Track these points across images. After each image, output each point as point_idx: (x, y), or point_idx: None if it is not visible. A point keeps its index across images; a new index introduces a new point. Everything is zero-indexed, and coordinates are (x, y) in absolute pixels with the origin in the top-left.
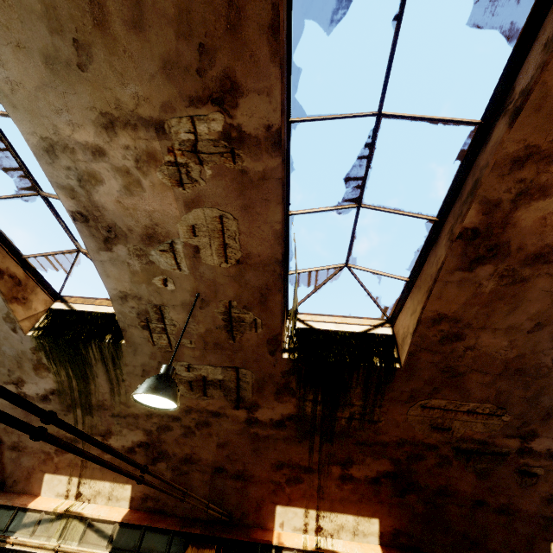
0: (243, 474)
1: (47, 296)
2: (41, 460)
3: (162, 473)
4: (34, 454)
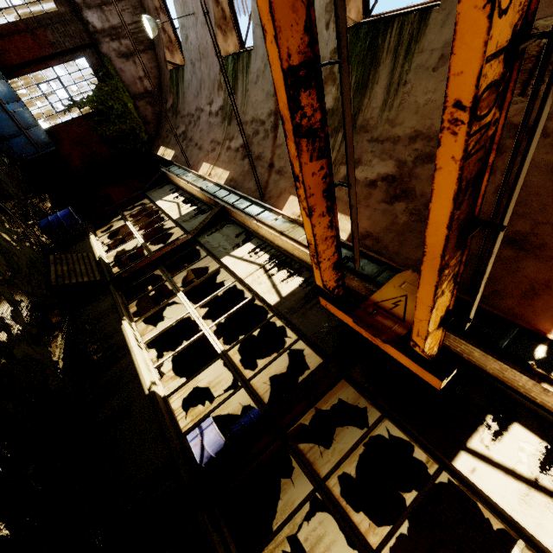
0: (523, 240)
1: (361, 8)
2: (292, 184)
3: (396, 216)
4: (289, 179)
